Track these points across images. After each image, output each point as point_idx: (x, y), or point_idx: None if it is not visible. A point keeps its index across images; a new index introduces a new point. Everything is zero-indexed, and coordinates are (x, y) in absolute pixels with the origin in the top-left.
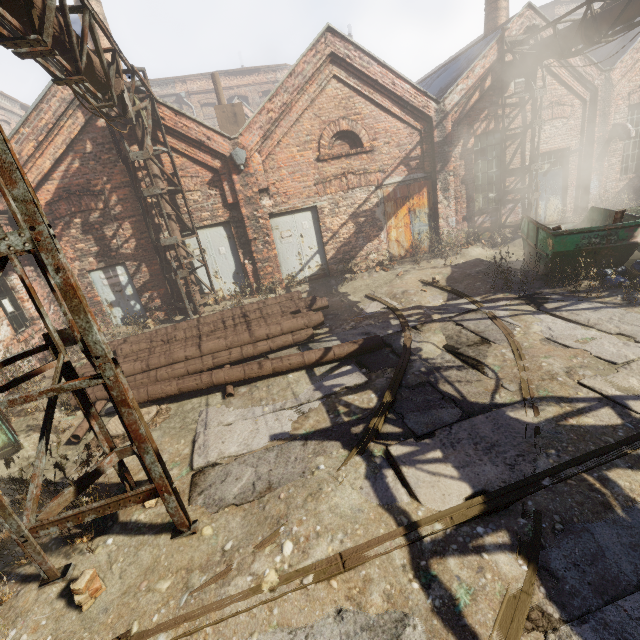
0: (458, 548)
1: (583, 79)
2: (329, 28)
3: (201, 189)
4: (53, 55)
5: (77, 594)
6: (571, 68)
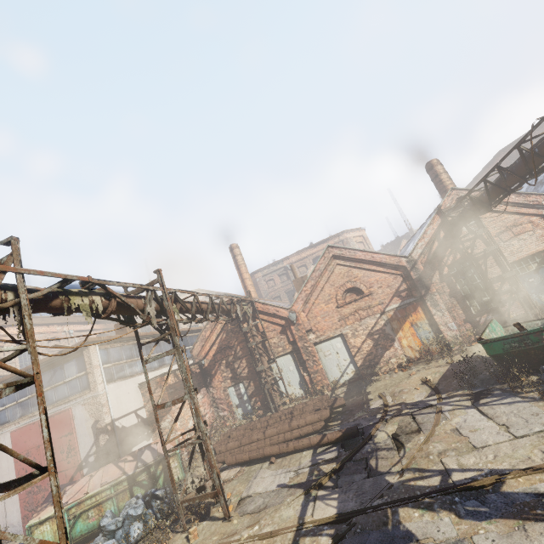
0: (313, 534)
1: (529, 205)
2: (329, 246)
3: (277, 336)
4: (209, 320)
5: (190, 534)
6: (512, 203)
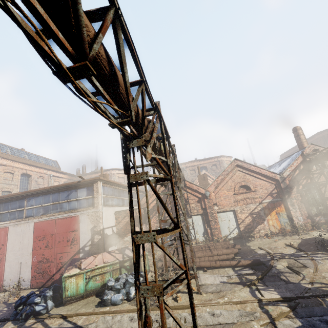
0: (272, 304)
1: None
2: (235, 159)
3: (194, 203)
4: None
5: (177, 297)
6: None
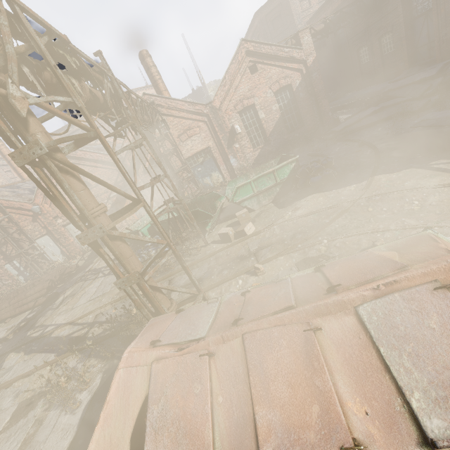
0: None
1: (197, 112)
2: None
3: (31, 224)
4: None
5: None
6: (186, 110)
